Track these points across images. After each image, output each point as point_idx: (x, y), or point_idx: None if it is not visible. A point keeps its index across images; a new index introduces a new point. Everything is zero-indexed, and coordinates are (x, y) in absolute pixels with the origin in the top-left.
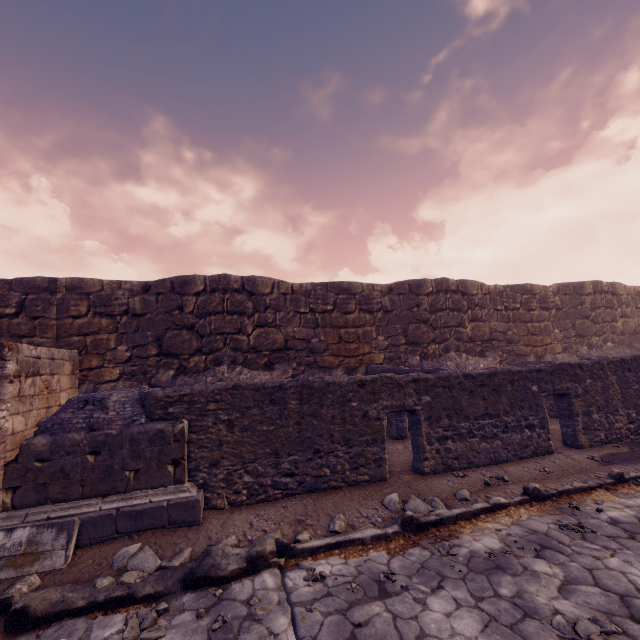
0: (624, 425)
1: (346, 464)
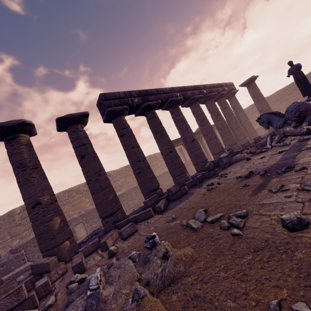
0: (138, 201)
1: None
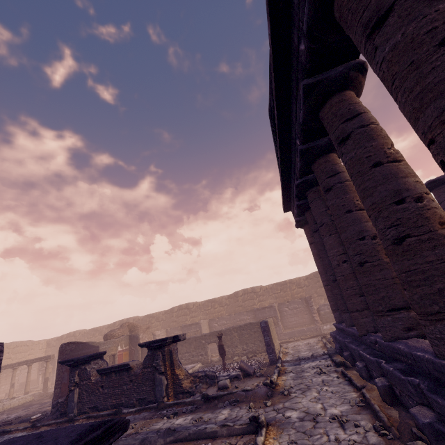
0: None
1: None
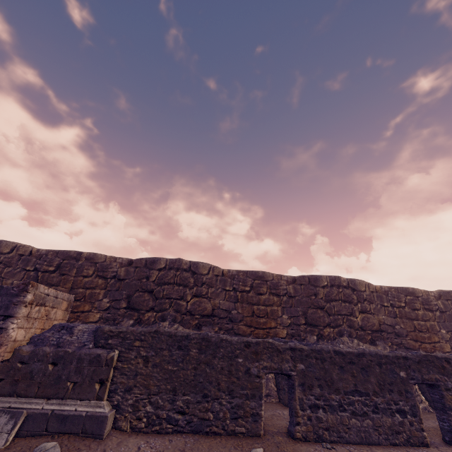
0: None
1: (227, 412)
